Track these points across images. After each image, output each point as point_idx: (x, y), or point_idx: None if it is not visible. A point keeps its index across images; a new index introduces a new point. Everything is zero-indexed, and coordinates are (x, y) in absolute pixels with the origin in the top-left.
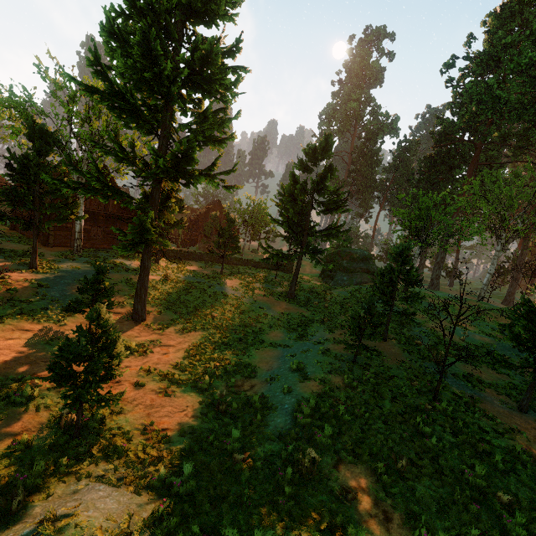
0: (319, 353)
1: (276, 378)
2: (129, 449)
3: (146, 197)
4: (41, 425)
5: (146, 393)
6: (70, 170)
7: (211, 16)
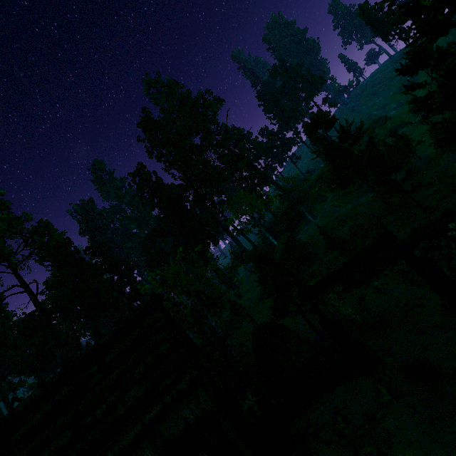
0: None
1: None
2: None
3: None
4: None
5: None
6: None
7: None
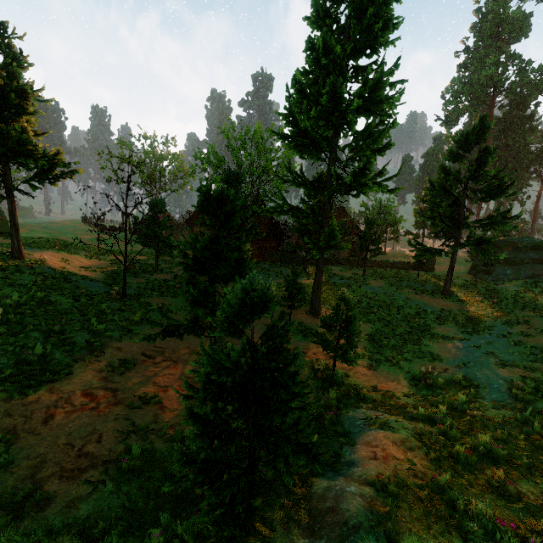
0: (510, 345)
1: (469, 364)
2: (373, 398)
3: (312, 212)
4: (304, 376)
5: (356, 366)
6: (268, 199)
7: (373, 48)
